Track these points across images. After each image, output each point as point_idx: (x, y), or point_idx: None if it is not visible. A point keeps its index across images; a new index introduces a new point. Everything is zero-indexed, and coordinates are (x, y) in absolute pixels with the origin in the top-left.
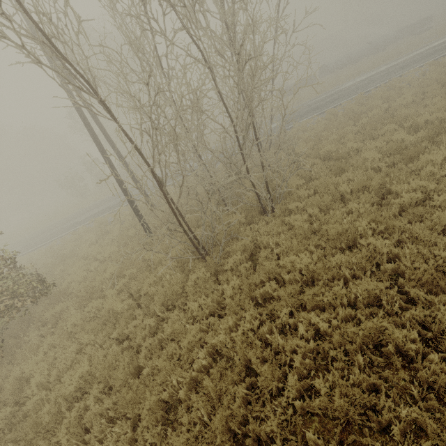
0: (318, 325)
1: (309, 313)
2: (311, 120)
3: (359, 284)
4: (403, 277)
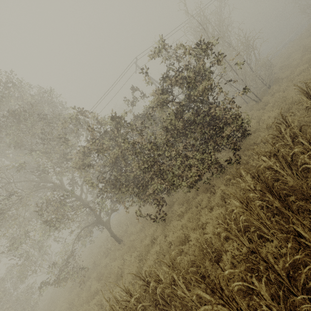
0: None
1: None
2: None
3: None
4: None
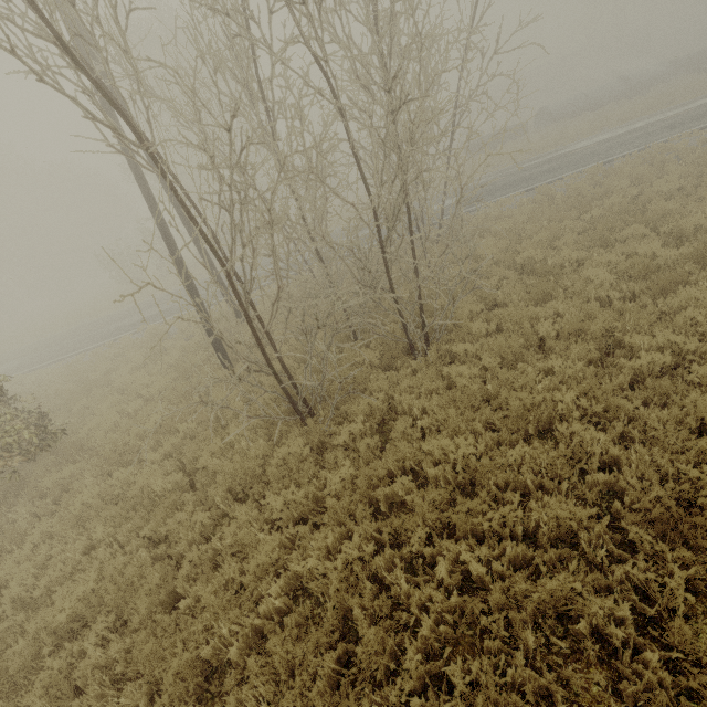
0: (468, 567)
1: (458, 542)
2: (511, 200)
3: (546, 505)
4: (622, 497)
